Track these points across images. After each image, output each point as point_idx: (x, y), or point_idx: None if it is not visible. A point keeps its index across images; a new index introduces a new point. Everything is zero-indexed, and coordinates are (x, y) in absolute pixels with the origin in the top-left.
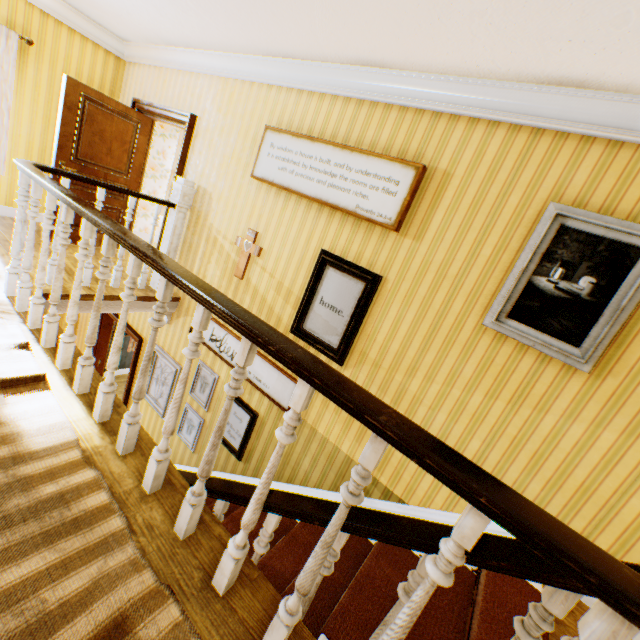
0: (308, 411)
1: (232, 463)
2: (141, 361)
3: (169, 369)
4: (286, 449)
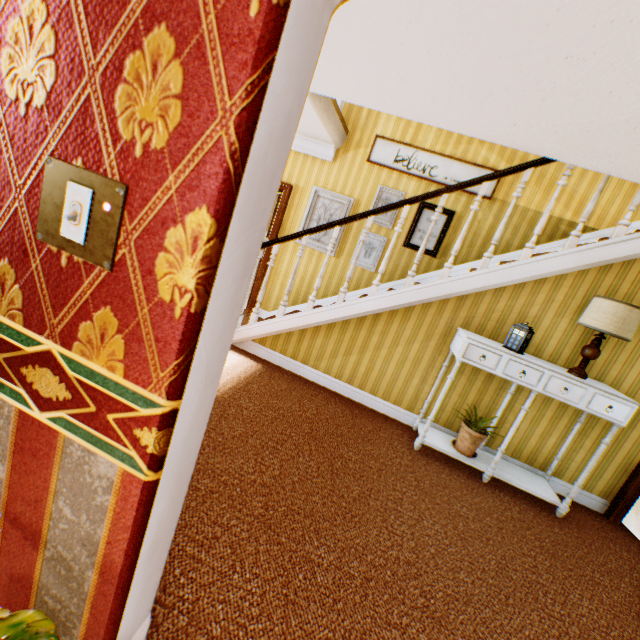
0: (508, 193)
1: (424, 265)
2: (289, 210)
3: (336, 205)
4: (486, 231)
